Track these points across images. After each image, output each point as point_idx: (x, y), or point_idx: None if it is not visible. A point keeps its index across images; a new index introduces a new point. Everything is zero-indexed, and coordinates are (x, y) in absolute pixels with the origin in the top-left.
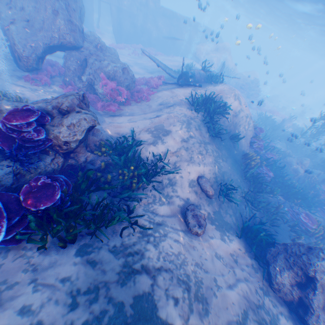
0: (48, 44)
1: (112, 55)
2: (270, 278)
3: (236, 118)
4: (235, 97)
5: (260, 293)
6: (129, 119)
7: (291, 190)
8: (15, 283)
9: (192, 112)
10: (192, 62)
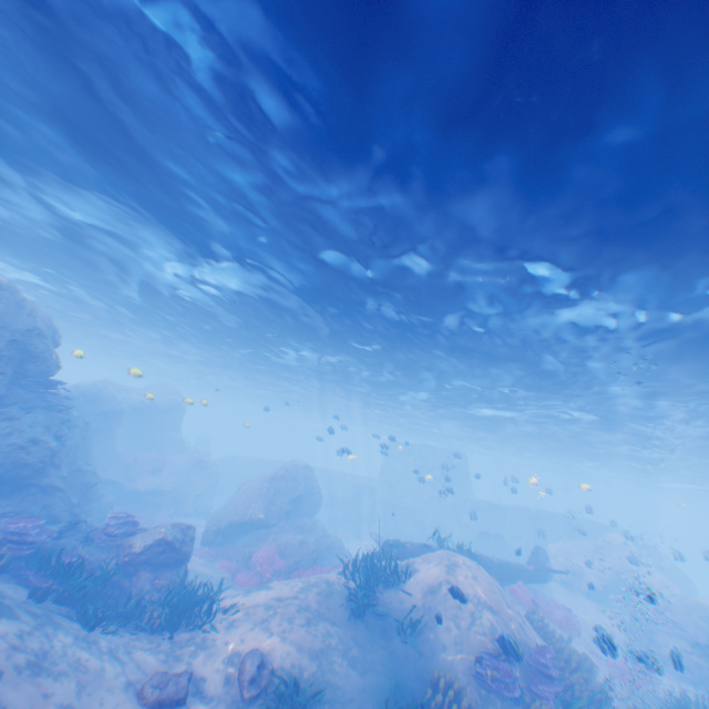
0: (236, 517)
1: (312, 532)
2: None
3: (433, 595)
4: (442, 560)
5: None
6: None
7: None
8: None
9: (338, 575)
10: None
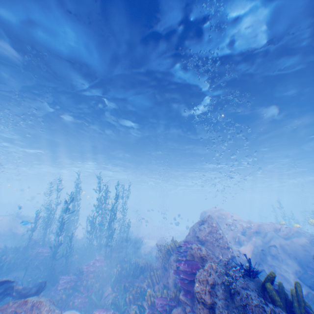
0: None
1: None
2: None
3: None
4: None
5: None
6: None
7: None
8: None
9: None
10: None
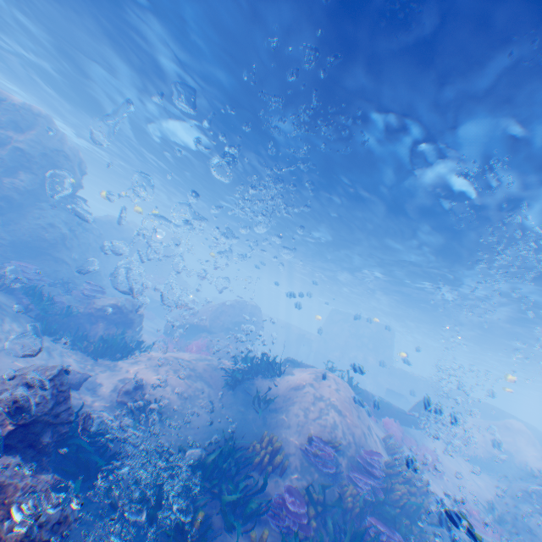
0: (190, 321)
1: (242, 346)
2: None
3: (295, 390)
4: (315, 372)
5: None
6: None
7: None
8: None
9: (231, 362)
10: None
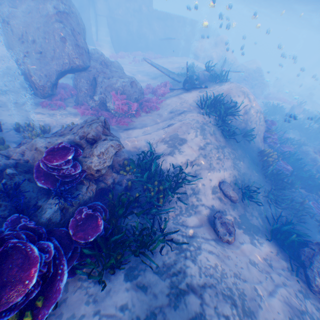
0: (60, 70)
1: (117, 69)
2: (309, 280)
3: (247, 115)
4: (244, 94)
5: (300, 297)
6: (143, 131)
7: (313, 181)
8: (82, 315)
9: (203, 117)
10: (191, 61)
